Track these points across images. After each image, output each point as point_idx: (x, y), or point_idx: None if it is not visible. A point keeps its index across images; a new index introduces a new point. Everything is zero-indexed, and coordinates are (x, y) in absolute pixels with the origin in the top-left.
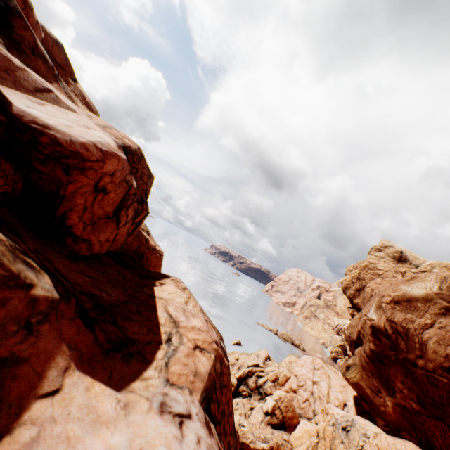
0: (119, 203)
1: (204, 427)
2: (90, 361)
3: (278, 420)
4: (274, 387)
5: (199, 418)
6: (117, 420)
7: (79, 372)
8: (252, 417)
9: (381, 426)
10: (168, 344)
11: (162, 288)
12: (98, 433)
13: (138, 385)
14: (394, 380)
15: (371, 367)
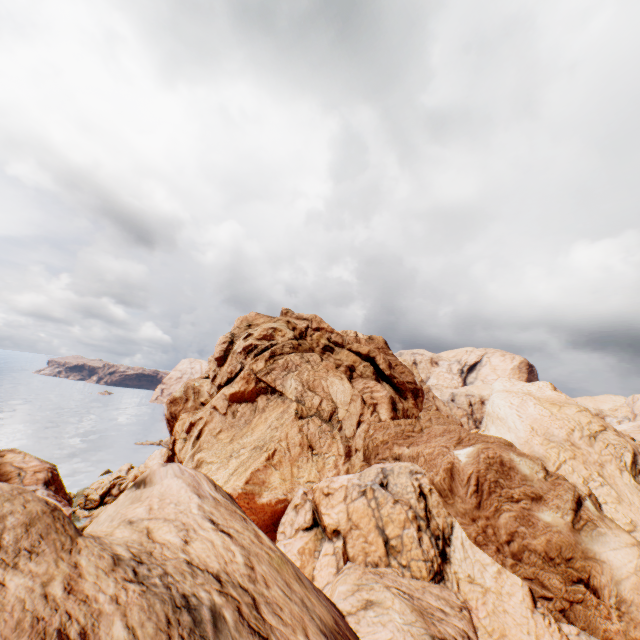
0: None
1: (46, 490)
2: None
3: None
4: None
5: (43, 488)
6: None
7: None
8: None
9: None
10: (21, 476)
11: (5, 458)
12: None
13: None
14: None
15: None
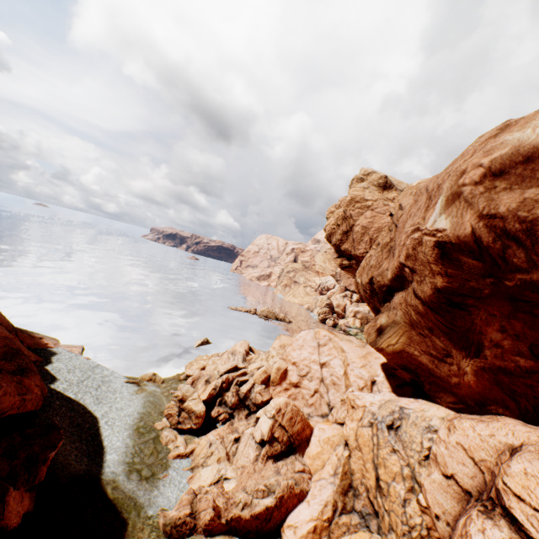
0: None
1: None
2: None
3: (283, 444)
4: (266, 390)
5: None
6: None
7: None
8: (239, 456)
9: (447, 404)
10: None
11: None
12: None
13: None
14: (483, 330)
15: (432, 320)
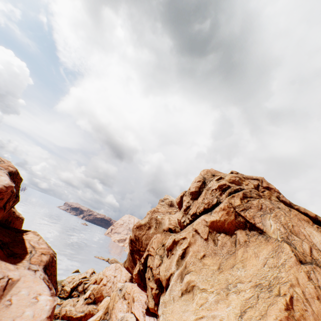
0: (7, 201)
1: (43, 272)
2: (4, 258)
3: (92, 300)
4: None
5: (42, 270)
6: (15, 270)
7: (2, 260)
8: (77, 304)
9: (134, 282)
10: (31, 253)
11: (27, 236)
12: (11, 271)
13: (21, 264)
14: (136, 259)
15: (131, 257)
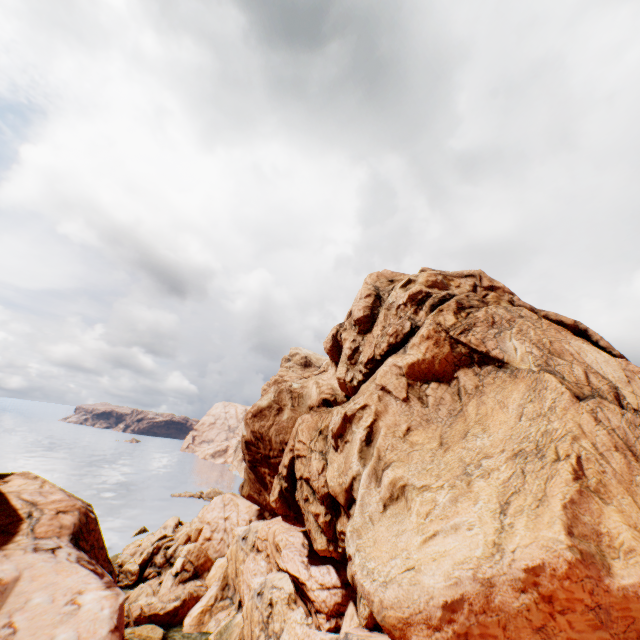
0: None
1: (74, 548)
2: None
3: (191, 572)
4: None
5: (69, 546)
6: (2, 561)
7: None
8: (162, 589)
9: (269, 517)
10: (31, 518)
11: (9, 485)
12: None
13: (12, 545)
14: (265, 475)
15: (253, 474)
